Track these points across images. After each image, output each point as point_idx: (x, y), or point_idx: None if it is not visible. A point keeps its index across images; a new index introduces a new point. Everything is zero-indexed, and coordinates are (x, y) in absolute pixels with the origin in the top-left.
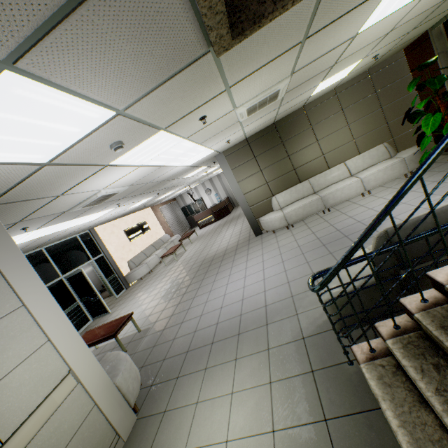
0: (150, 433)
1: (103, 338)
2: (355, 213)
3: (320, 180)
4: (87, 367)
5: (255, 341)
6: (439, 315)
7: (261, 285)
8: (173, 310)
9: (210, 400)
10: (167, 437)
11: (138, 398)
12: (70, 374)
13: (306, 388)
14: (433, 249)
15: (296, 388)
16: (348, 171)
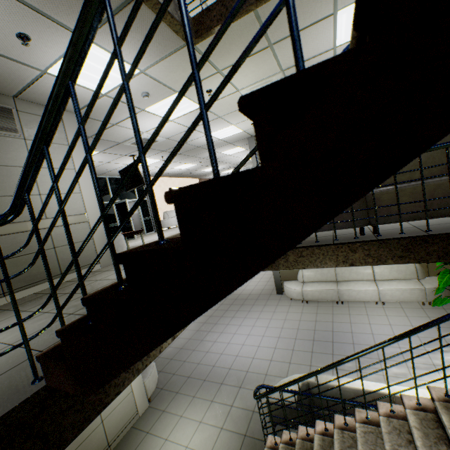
0: (153, 419)
1: None
2: (357, 320)
3: (345, 272)
4: None
5: (227, 395)
6: (306, 447)
7: (254, 350)
8: (192, 334)
9: (188, 418)
10: (160, 426)
11: (152, 393)
12: None
13: (236, 443)
14: (333, 406)
15: (232, 439)
16: (373, 275)
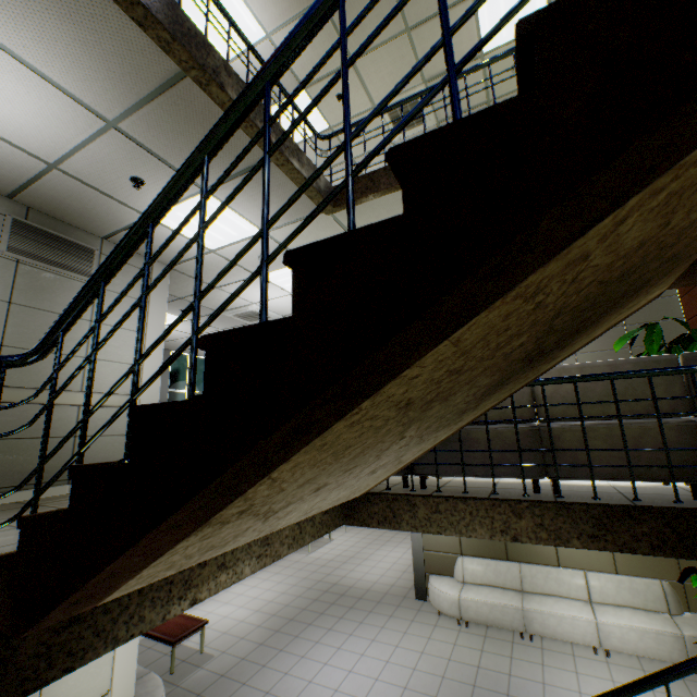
0: None
1: (163, 638)
2: (556, 680)
3: (538, 576)
4: (123, 694)
5: None
6: None
7: None
8: (249, 649)
9: None
10: None
11: None
12: (107, 695)
13: None
14: None
15: None
16: (588, 590)
